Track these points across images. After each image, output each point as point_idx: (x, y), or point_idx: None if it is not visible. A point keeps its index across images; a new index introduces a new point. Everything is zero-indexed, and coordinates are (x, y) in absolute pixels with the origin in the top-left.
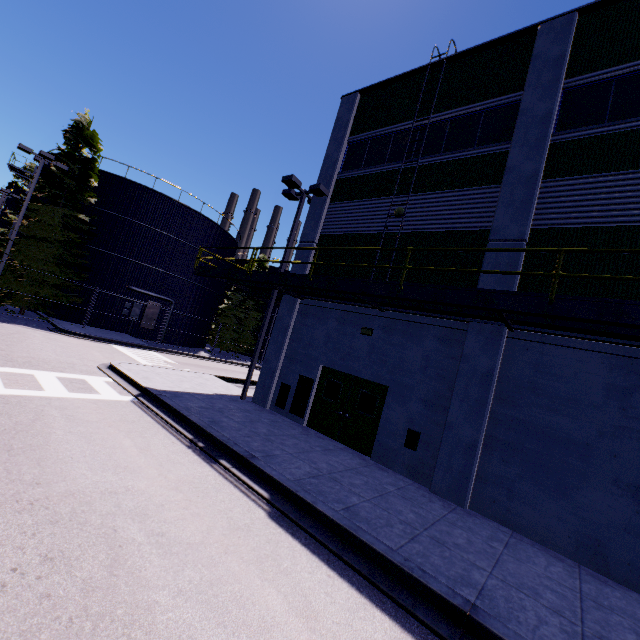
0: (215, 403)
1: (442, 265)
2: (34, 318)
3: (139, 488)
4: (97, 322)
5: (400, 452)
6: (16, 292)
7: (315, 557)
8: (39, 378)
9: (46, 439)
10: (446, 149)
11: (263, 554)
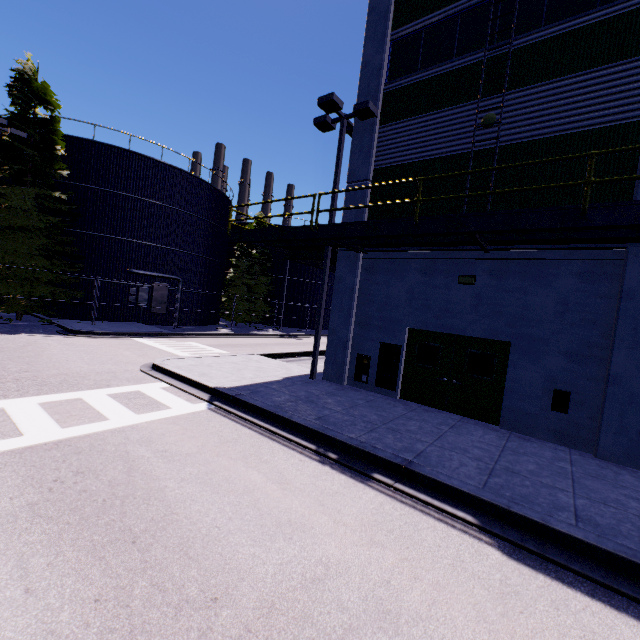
0: (295, 391)
1: (569, 180)
2: (35, 322)
3: (335, 558)
4: (104, 315)
5: (541, 416)
6: (8, 296)
7: (627, 617)
8: (90, 402)
9: (164, 502)
10: (549, 19)
11: (579, 639)
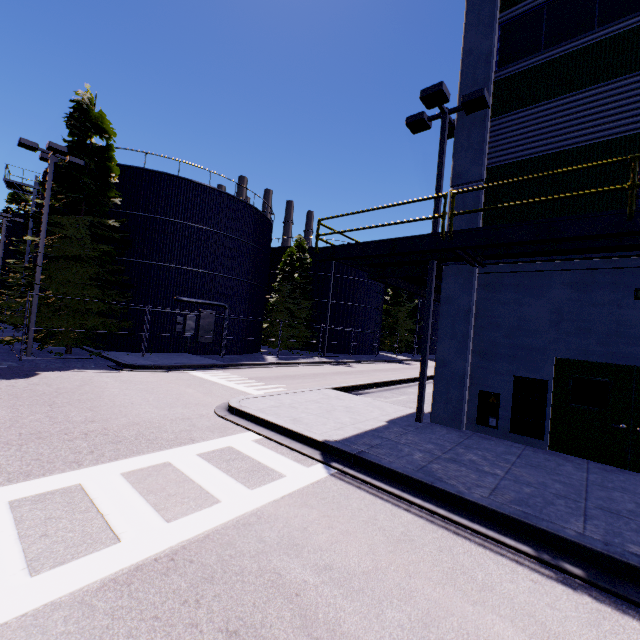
0: (419, 443)
1: None
2: (85, 356)
3: None
4: (151, 346)
5: None
6: (60, 329)
7: None
8: (183, 469)
9: None
10: None
11: None
